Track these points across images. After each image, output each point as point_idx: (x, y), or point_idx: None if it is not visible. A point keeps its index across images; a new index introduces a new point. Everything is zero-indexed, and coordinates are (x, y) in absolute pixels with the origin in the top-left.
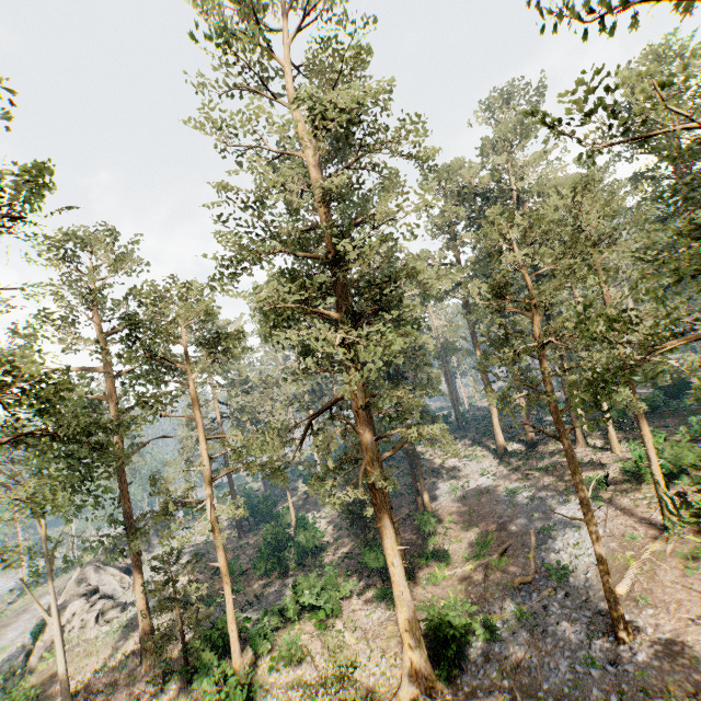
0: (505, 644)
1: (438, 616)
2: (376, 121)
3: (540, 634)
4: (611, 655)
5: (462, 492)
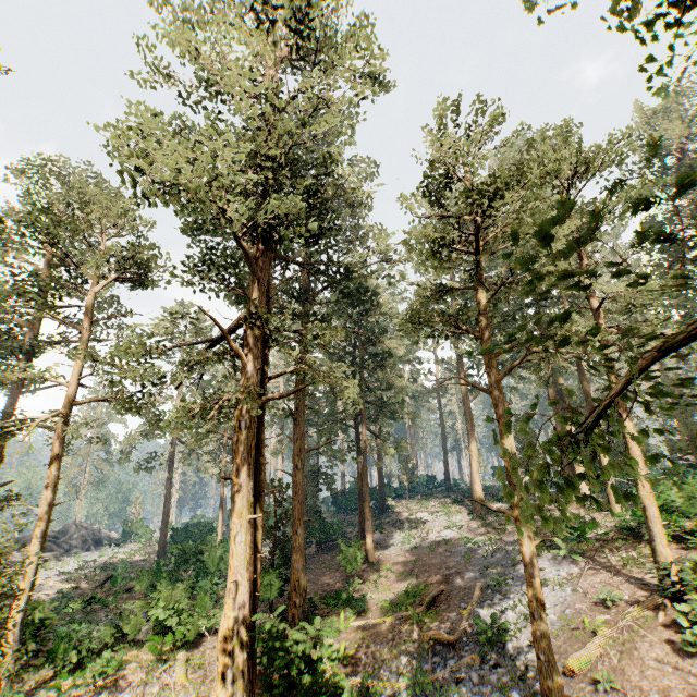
0: None
1: (274, 632)
2: (323, 33)
3: None
4: None
5: (417, 542)
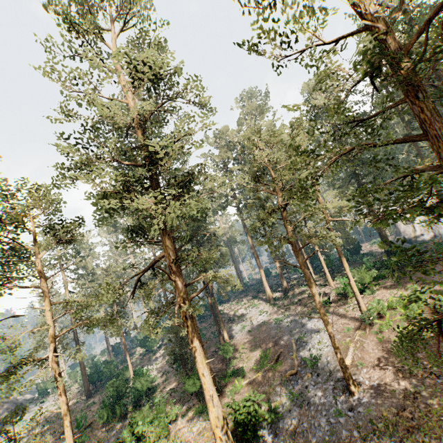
0: (286, 420)
1: (238, 407)
2: (171, 81)
3: (306, 406)
4: (349, 405)
5: (249, 328)
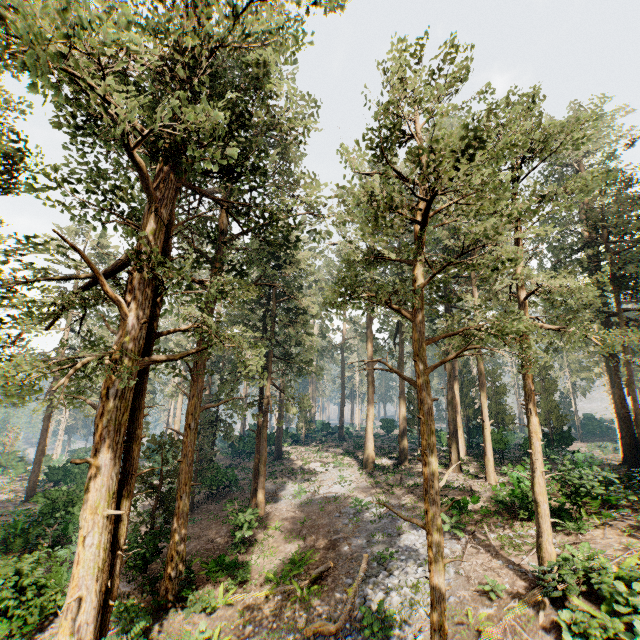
0: None
1: None
2: None
3: None
4: None
5: (308, 497)
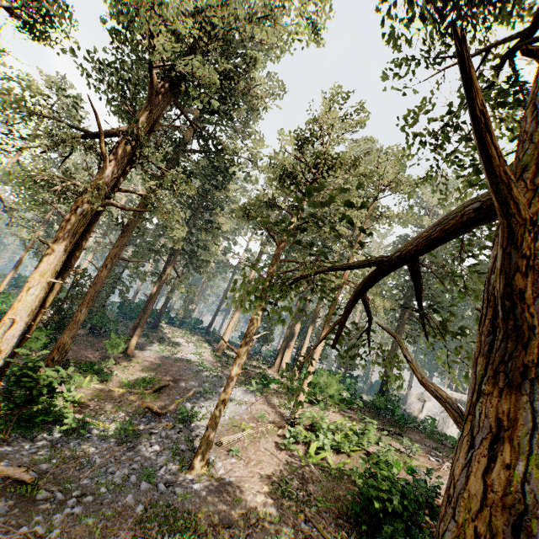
0: (85, 443)
1: (32, 364)
2: None
3: (127, 448)
4: (173, 479)
5: (168, 354)
